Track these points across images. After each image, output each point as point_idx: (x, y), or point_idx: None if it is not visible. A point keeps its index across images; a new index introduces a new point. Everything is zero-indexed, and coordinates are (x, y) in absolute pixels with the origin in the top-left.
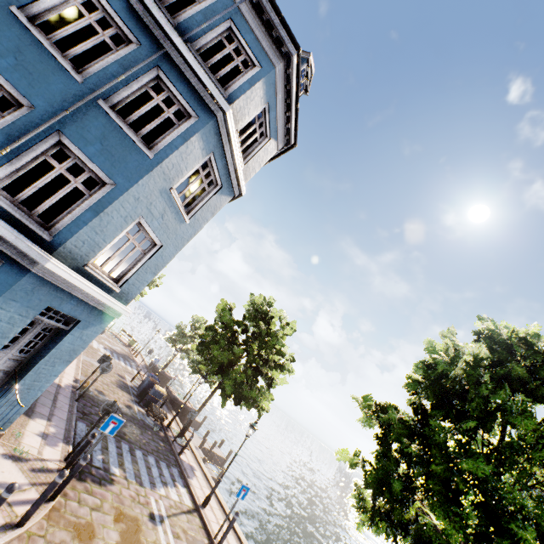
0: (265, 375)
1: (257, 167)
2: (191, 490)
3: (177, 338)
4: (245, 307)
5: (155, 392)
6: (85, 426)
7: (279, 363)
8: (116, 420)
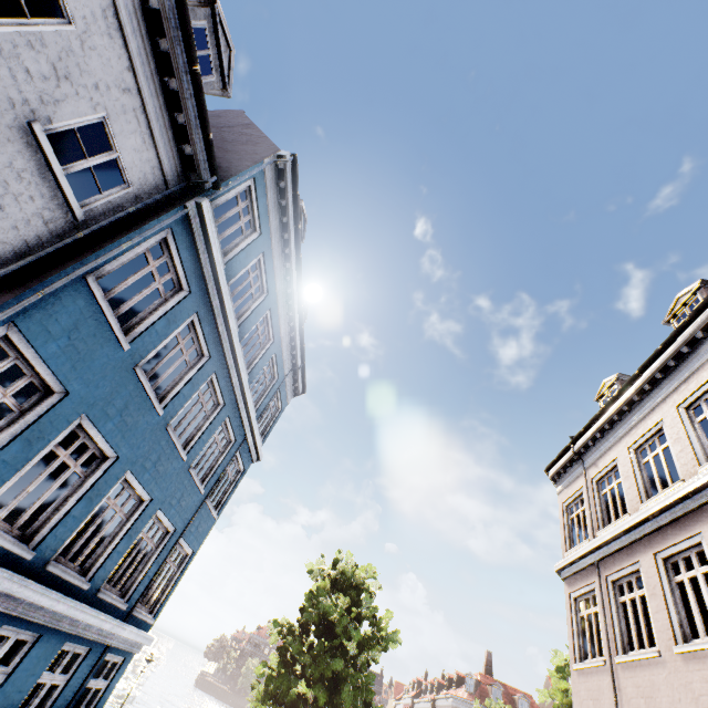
0: None
1: None
2: None
3: None
4: None
5: None
6: None
7: None
8: None
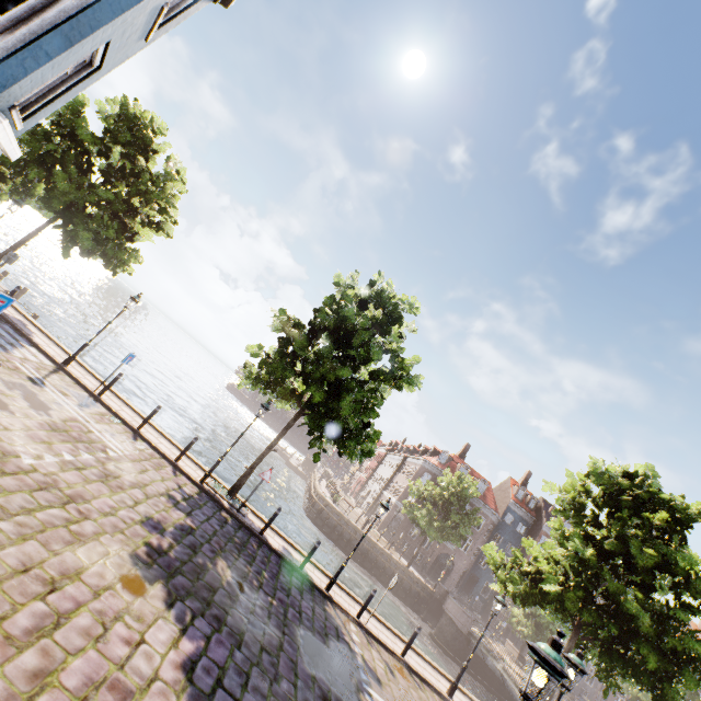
0: (130, 229)
1: None
2: (43, 350)
3: None
4: (97, 103)
5: None
6: None
7: (154, 220)
8: (4, 299)
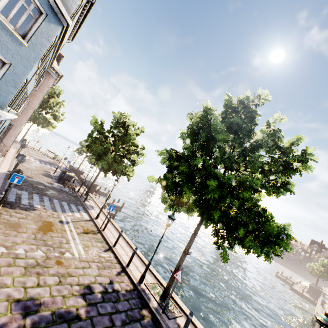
0: (129, 159)
1: None
2: (89, 213)
3: (81, 150)
4: None
5: (67, 176)
6: (16, 190)
7: (136, 151)
8: (18, 176)
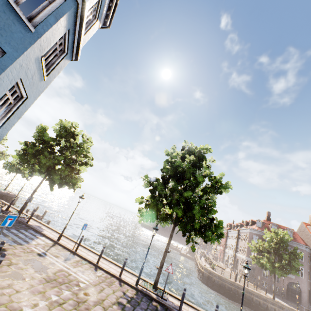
0: (75, 169)
1: (87, 39)
2: (47, 236)
3: None
4: (53, 127)
5: None
6: None
7: (84, 161)
8: (11, 217)
